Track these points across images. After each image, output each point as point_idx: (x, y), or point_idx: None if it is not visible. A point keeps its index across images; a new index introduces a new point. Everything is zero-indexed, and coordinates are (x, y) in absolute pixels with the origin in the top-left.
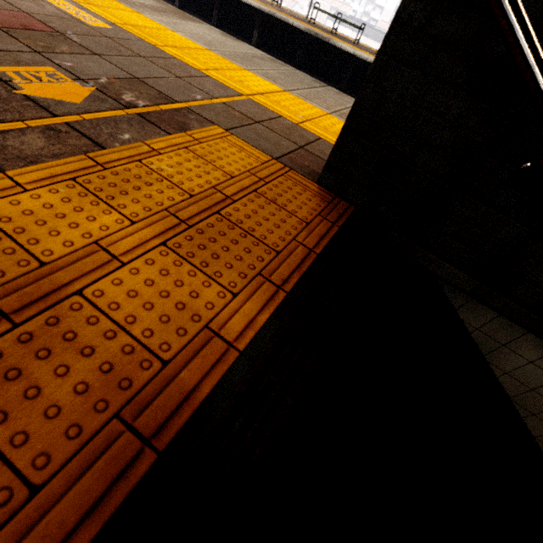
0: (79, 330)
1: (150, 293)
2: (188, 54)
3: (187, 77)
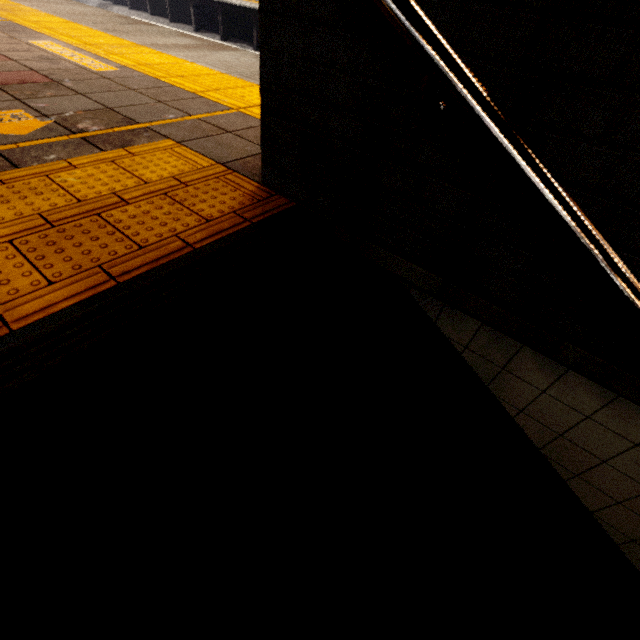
0: None
1: None
2: (193, 81)
3: (173, 101)
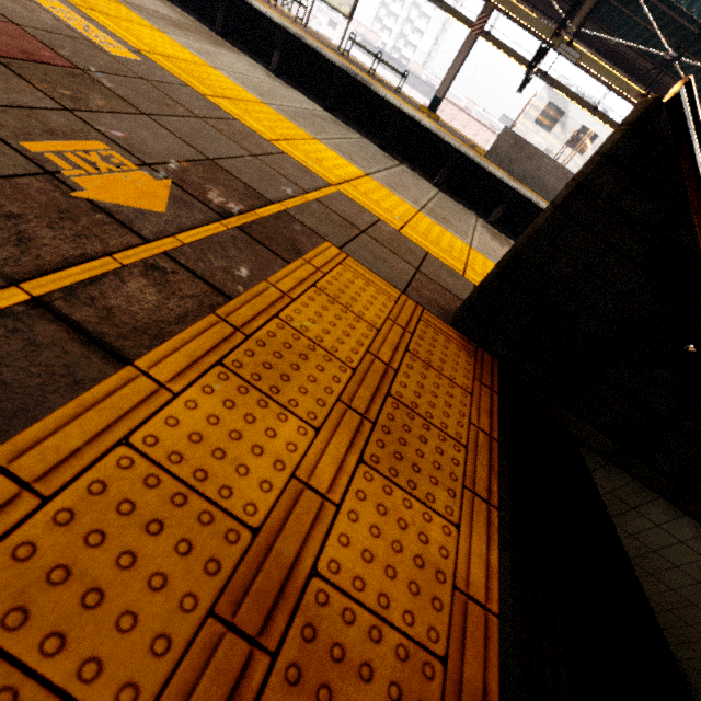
0: (342, 638)
1: (383, 548)
2: (247, 112)
3: (263, 155)
